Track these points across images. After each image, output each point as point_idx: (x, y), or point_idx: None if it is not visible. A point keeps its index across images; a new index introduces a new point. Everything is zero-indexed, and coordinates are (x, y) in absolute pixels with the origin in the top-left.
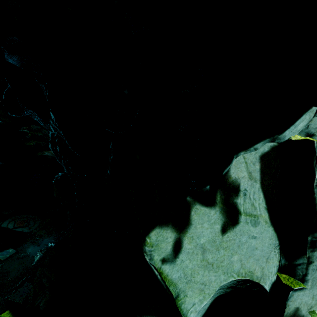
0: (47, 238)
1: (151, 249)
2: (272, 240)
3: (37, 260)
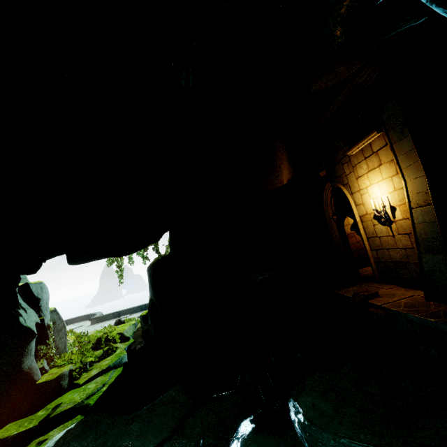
0: None
1: (22, 322)
2: (34, 311)
3: None
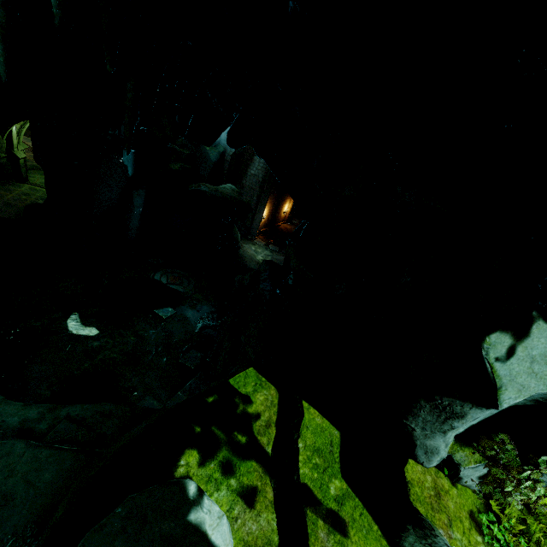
0: (206, 305)
1: (489, 347)
2: None
3: (199, 328)
